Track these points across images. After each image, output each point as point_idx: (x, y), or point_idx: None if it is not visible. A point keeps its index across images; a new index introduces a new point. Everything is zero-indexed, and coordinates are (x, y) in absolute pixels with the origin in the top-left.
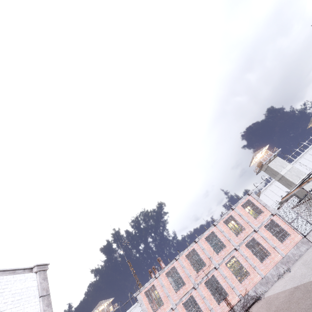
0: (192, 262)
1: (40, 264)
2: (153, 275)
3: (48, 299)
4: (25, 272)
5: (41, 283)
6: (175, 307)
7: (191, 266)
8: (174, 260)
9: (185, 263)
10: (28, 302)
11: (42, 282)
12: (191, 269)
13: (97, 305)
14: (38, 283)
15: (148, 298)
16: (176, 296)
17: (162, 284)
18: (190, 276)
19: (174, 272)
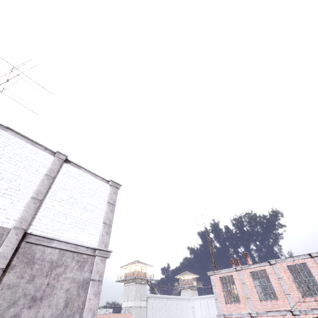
0: (297, 279)
1: (114, 181)
2: (235, 267)
3: (113, 207)
4: (103, 181)
5: (111, 194)
6: (255, 315)
7: (293, 283)
8: (266, 263)
9: (284, 275)
10: (98, 200)
11: (112, 194)
12: (292, 286)
13: (183, 272)
14: (109, 193)
15: (224, 287)
16: (259, 304)
17: (242, 280)
18: (289, 294)
19: (264, 277)
